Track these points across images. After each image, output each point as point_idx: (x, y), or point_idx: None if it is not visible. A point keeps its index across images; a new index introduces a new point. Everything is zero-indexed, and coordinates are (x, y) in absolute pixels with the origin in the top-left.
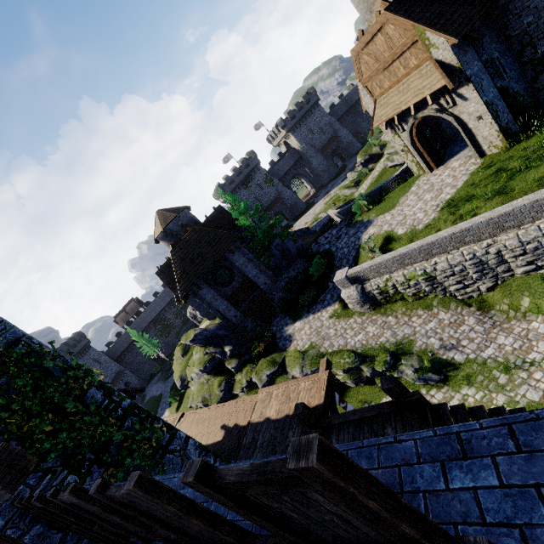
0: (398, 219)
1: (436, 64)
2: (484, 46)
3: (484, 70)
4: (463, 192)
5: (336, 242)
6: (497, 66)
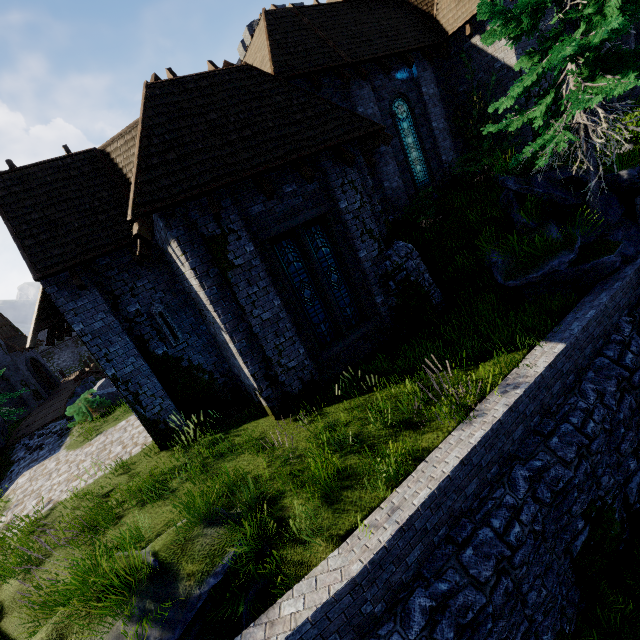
0: (36, 485)
1: (41, 292)
2: (137, 291)
3: (122, 328)
4: (67, 505)
5: (26, 456)
6: (160, 325)
